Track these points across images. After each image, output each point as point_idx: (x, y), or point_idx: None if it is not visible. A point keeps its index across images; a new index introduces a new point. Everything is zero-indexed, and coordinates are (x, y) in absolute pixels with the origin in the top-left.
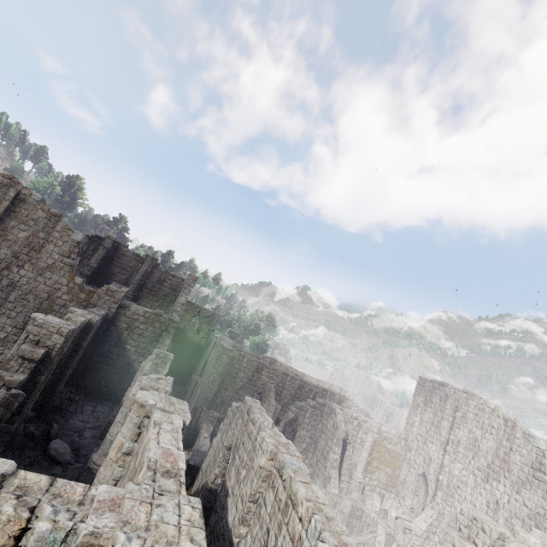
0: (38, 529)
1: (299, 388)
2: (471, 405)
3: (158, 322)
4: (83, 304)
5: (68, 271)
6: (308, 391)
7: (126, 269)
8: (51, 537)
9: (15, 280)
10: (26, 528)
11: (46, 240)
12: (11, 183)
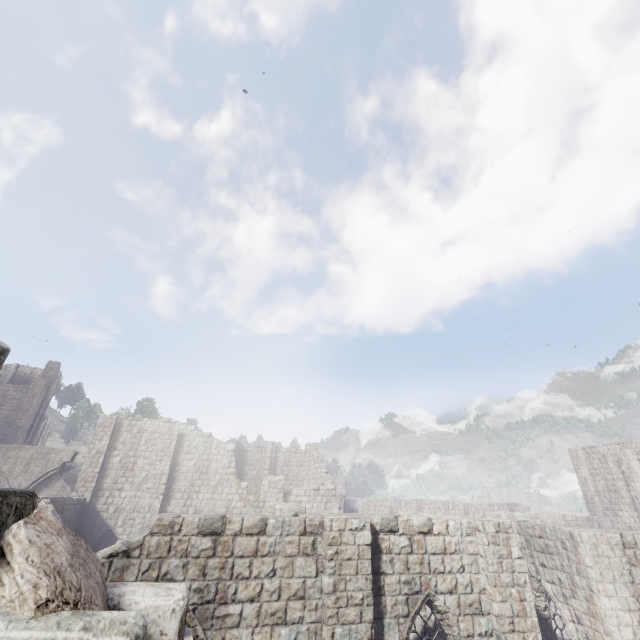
0: (451, 524)
1: (465, 513)
2: (628, 453)
3: (319, 496)
4: (255, 505)
5: (234, 480)
6: (475, 512)
7: (254, 464)
8: (456, 526)
9: (198, 506)
10: (448, 525)
11: (209, 460)
12: (171, 424)
